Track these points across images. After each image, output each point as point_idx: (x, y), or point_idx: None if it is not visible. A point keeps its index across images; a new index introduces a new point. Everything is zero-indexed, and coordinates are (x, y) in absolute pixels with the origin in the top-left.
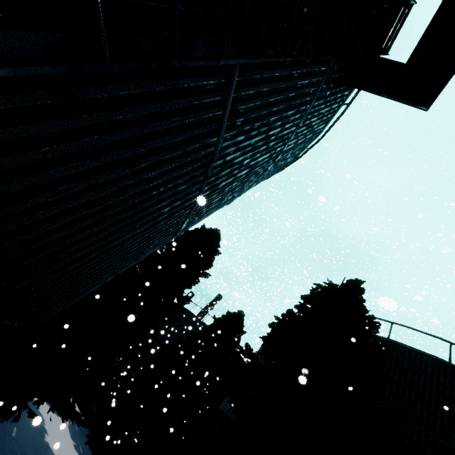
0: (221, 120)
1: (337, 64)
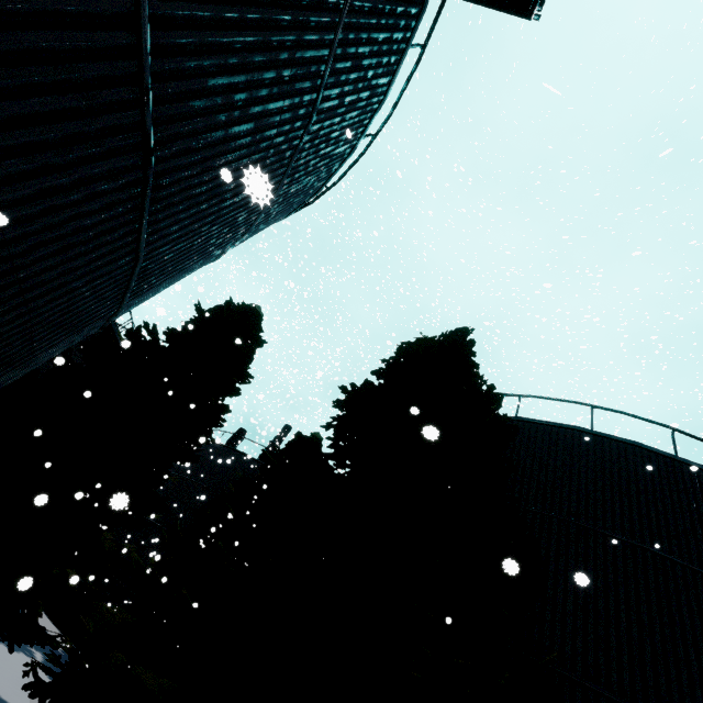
0: None
1: None
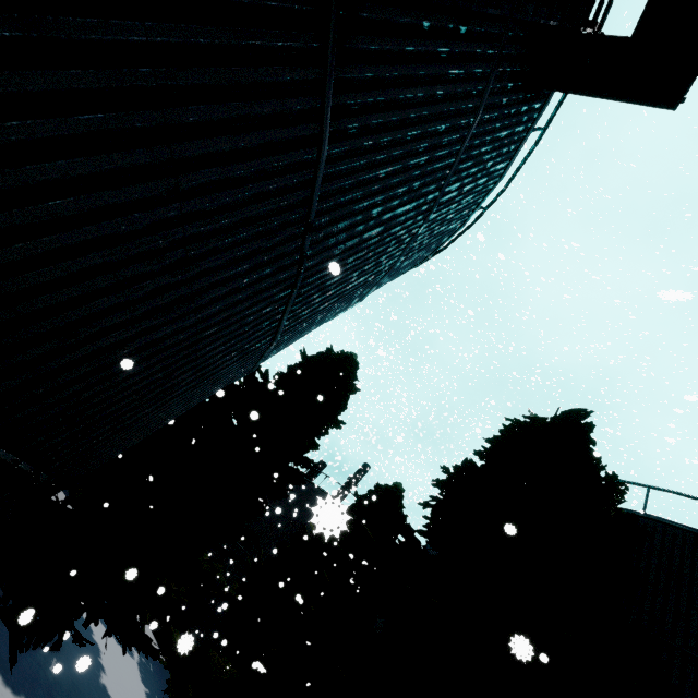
0: (320, 120)
1: (514, 47)
